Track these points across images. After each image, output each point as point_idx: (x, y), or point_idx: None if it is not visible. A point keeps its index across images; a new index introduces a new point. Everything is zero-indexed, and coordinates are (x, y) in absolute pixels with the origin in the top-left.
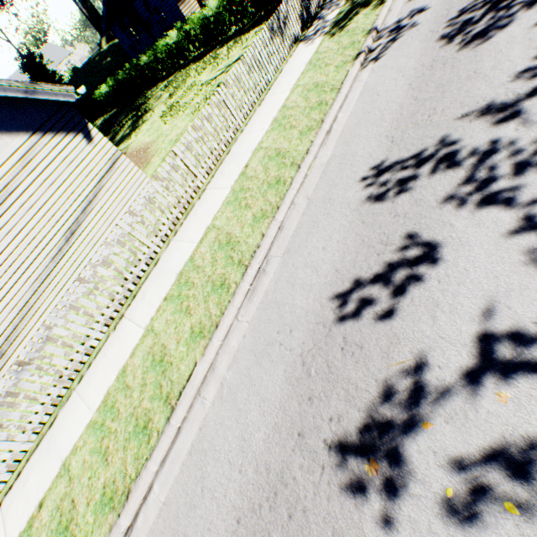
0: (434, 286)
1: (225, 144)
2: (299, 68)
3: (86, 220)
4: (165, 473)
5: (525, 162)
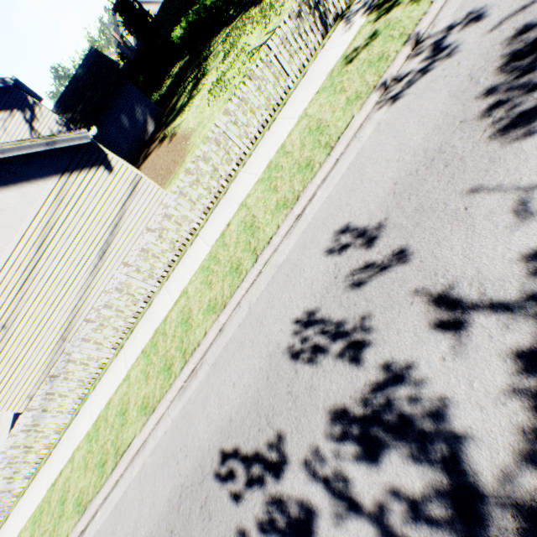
0: (273, 508)
1: (226, 179)
2: (319, 78)
3: (114, 240)
4: (104, 508)
5: (420, 421)
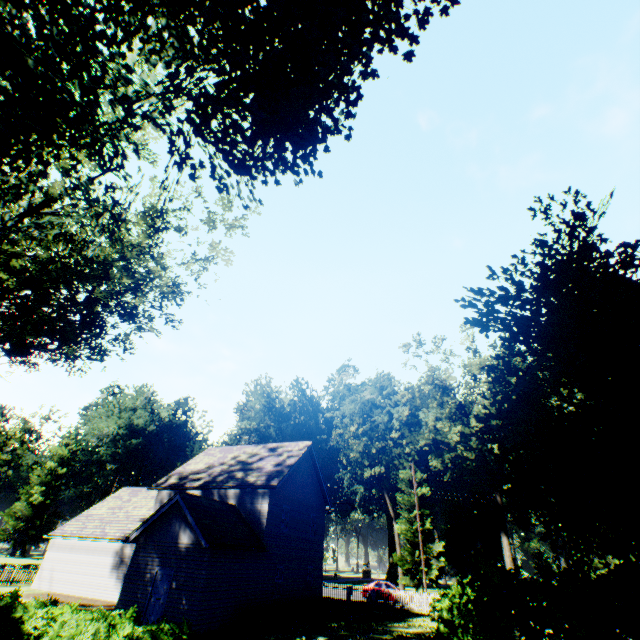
0: None
1: None
2: None
3: None
4: None
5: None
